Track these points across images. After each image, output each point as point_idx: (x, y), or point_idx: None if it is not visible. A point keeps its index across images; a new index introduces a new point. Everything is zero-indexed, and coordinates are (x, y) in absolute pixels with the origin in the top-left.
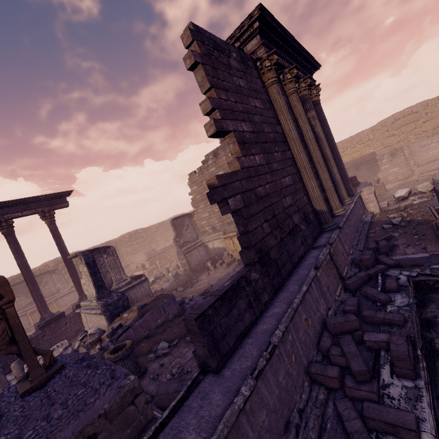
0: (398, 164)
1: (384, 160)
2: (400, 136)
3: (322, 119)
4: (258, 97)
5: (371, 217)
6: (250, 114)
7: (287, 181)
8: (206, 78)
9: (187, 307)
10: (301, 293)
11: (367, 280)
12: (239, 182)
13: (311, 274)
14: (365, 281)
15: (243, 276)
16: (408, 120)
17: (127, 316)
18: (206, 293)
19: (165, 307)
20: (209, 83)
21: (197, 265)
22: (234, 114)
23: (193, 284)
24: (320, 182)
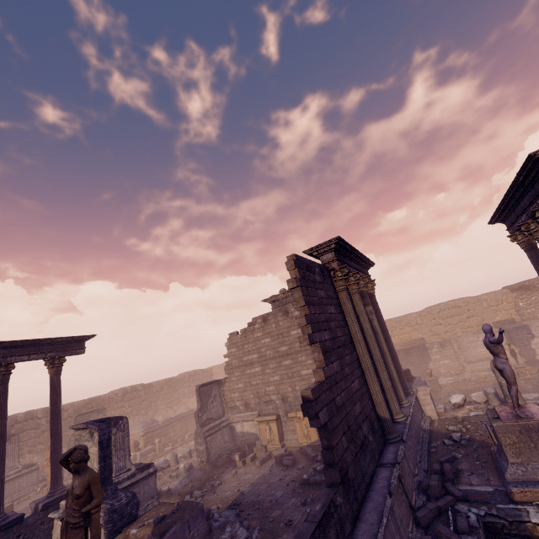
0: (449, 356)
1: (434, 349)
2: (447, 327)
3: (377, 310)
4: (333, 303)
5: (430, 424)
6: (328, 321)
7: (356, 385)
8: (303, 298)
9: (216, 527)
10: (383, 527)
11: (437, 513)
12: (325, 393)
13: (388, 503)
14: (436, 515)
15: (331, 499)
16: (452, 312)
17: (136, 533)
18: (236, 505)
19: (191, 524)
20: (305, 302)
21: (219, 455)
22: (319, 325)
23: (215, 487)
24: (380, 381)
